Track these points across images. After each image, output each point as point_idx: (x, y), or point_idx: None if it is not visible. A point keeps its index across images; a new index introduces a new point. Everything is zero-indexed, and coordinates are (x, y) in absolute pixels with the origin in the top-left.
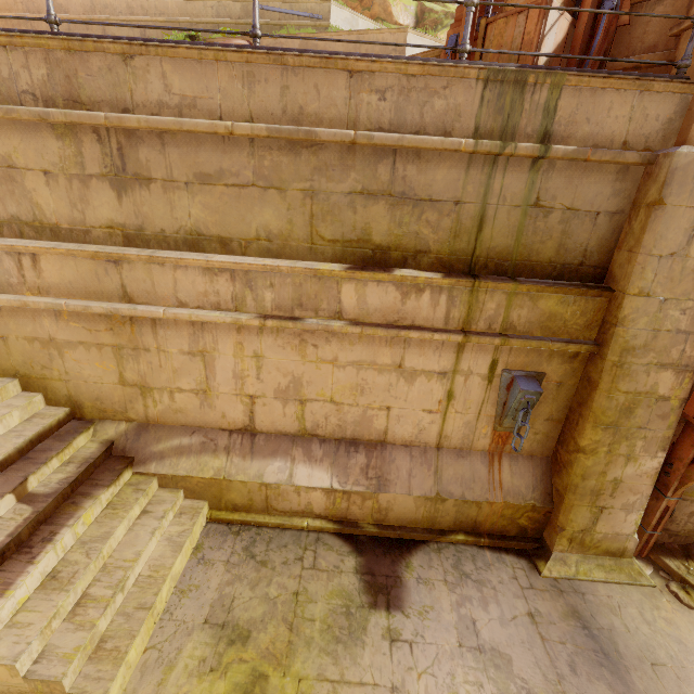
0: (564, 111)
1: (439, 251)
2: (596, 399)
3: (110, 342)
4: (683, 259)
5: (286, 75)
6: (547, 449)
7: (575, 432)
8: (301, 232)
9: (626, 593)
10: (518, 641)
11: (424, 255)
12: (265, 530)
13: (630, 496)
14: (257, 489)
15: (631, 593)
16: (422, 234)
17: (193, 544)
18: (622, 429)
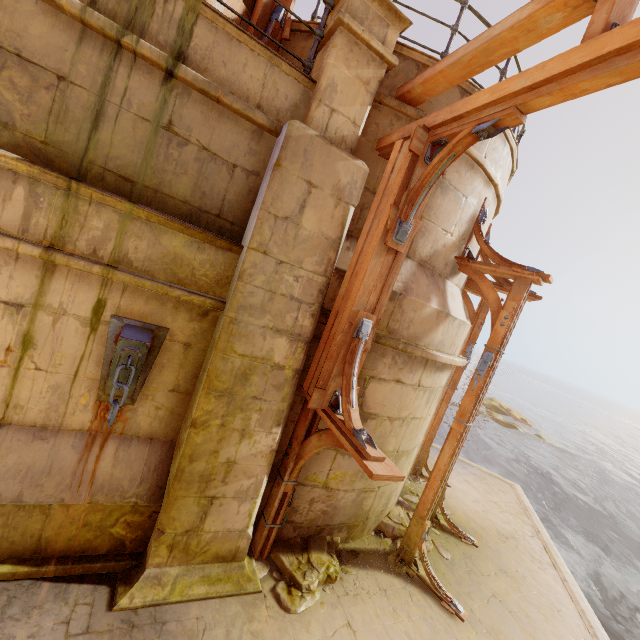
0: (201, 41)
1: (31, 131)
2: (213, 360)
3: None
4: (297, 226)
5: None
6: (172, 430)
7: (194, 403)
8: None
9: (223, 608)
10: None
11: (4, 128)
12: None
13: (245, 480)
14: None
15: (230, 607)
16: (2, 97)
17: None
18: (238, 399)
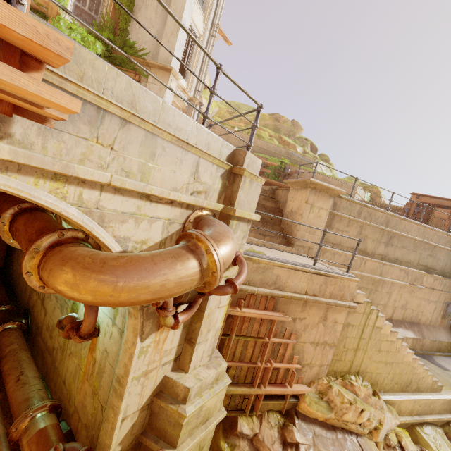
0: None
1: (438, 270)
2: None
3: (370, 287)
4: None
5: (424, 229)
6: (449, 325)
7: None
8: (416, 262)
9: None
10: None
11: (435, 270)
12: None
13: None
14: None
15: None
16: (436, 266)
17: None
18: None
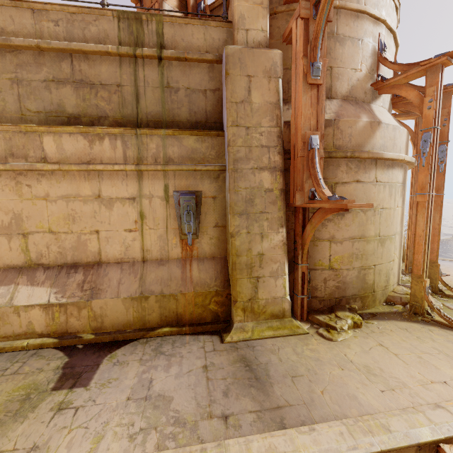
0: (168, 35)
1: (115, 116)
2: (230, 196)
3: None
4: (250, 104)
5: None
6: (222, 250)
7: (228, 226)
8: (13, 107)
9: (286, 341)
10: (186, 385)
11: (105, 119)
12: None
13: (273, 265)
14: None
15: (290, 340)
16: (100, 106)
17: None
18: (251, 215)
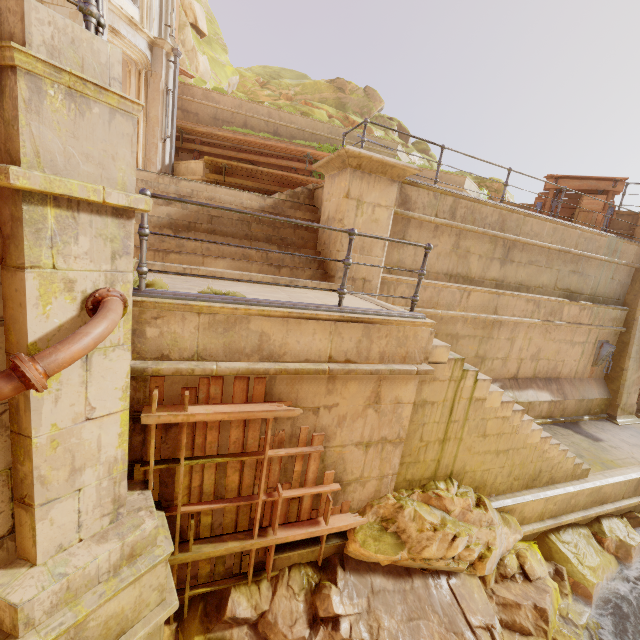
0: (622, 250)
1: (586, 294)
2: (629, 348)
3: (480, 334)
4: None
5: (564, 230)
6: (603, 374)
7: (619, 363)
8: (552, 285)
9: None
10: (638, 441)
11: (582, 295)
12: None
13: (635, 386)
14: (526, 406)
15: None
16: (583, 287)
17: None
18: (635, 359)
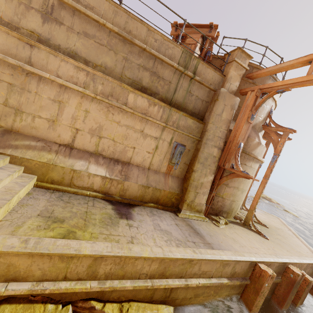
0: (199, 69)
1: (162, 95)
2: (199, 154)
3: (8, 80)
4: (221, 117)
5: (128, 19)
6: (182, 175)
7: (192, 166)
8: (118, 70)
9: (202, 222)
10: (173, 229)
11: (157, 95)
12: (67, 193)
13: (205, 189)
14: (68, 172)
15: (203, 222)
16: (158, 88)
17: (27, 191)
18: (205, 165)
